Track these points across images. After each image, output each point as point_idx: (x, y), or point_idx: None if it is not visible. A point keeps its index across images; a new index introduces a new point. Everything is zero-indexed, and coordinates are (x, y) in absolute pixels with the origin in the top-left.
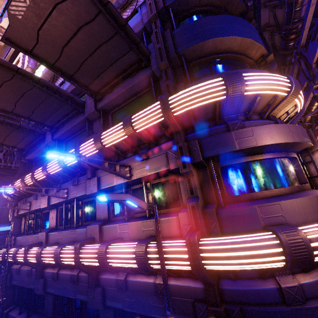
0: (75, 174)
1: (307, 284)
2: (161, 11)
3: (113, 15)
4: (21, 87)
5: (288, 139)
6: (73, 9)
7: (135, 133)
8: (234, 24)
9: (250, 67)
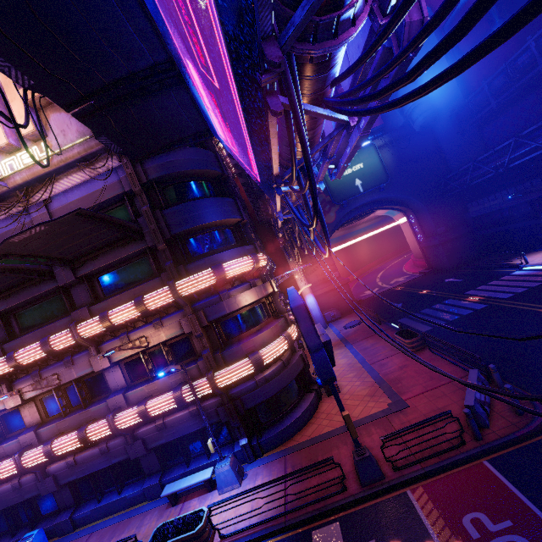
0: (63, 354)
1: (268, 374)
2: (145, 184)
3: (113, 221)
4: None
5: (256, 298)
6: (76, 226)
7: (149, 312)
8: (214, 208)
9: (231, 230)
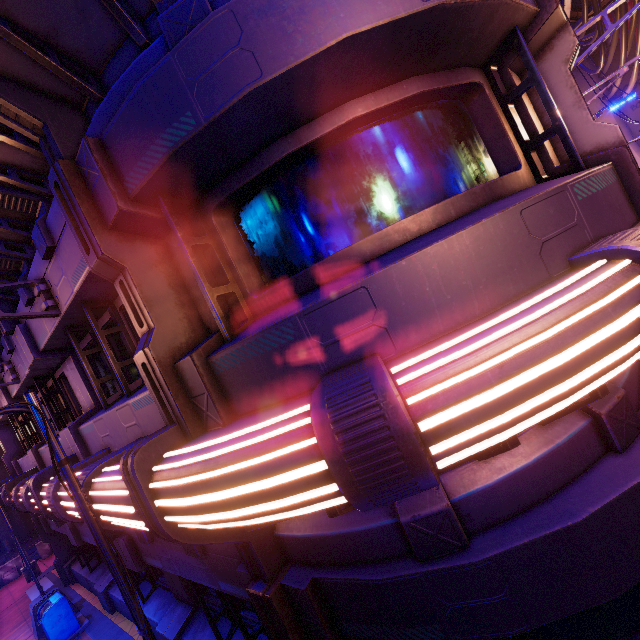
0: None
1: (480, 495)
2: None
3: None
4: None
5: (394, 6)
6: None
7: None
8: None
9: None
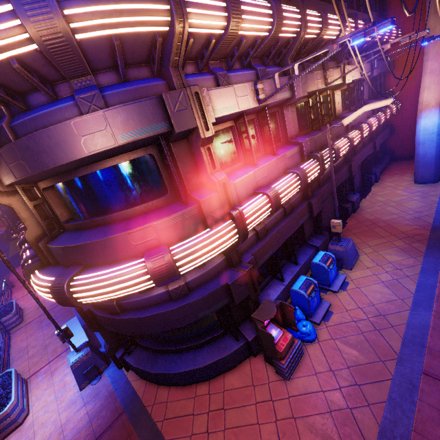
0: None
1: (126, 303)
2: None
3: None
4: None
5: (75, 155)
6: None
7: None
8: None
9: None
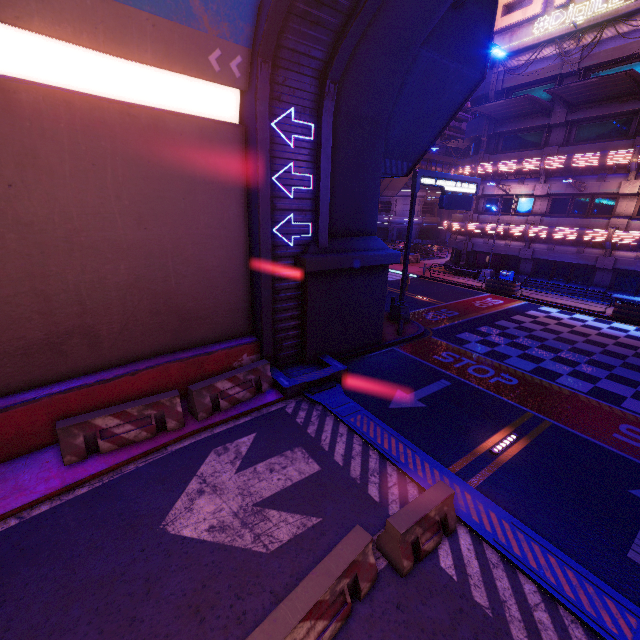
0: (601, 171)
1: None
2: None
3: None
4: (610, 82)
5: None
6: None
7: None
8: None
9: None
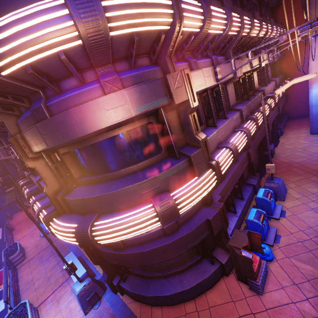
0: None
1: (128, 240)
2: None
3: None
4: None
5: (100, 125)
6: None
7: None
8: None
9: None
